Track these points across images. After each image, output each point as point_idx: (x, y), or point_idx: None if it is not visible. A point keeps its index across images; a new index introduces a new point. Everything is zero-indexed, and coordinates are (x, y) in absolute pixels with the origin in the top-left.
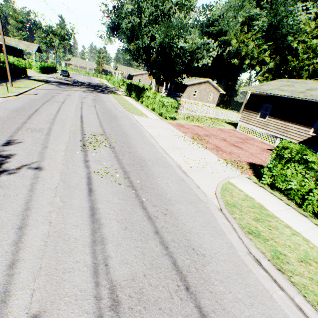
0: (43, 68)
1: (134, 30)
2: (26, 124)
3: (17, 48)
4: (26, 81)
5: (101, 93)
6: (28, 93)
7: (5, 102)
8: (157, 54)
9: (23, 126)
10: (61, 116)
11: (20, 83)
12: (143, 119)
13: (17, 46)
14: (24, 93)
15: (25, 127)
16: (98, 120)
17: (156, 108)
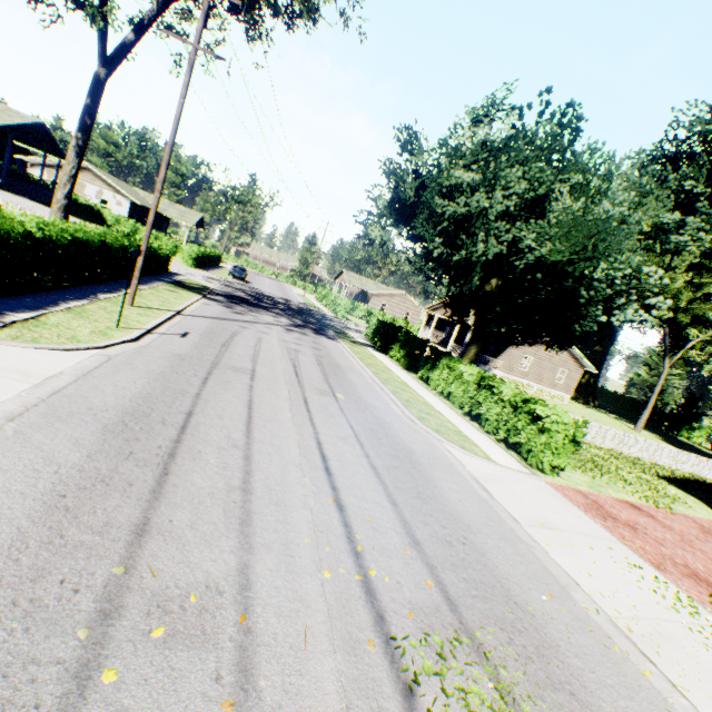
0: (202, 257)
1: (470, 221)
2: (144, 545)
3: (162, 215)
4: (163, 287)
5: (321, 336)
6: (164, 327)
7: (97, 368)
8: (504, 279)
9: (131, 571)
10: (263, 455)
11: (150, 293)
12: (487, 469)
13: (164, 212)
14: (156, 327)
15: (136, 590)
16: (380, 488)
17: (491, 418)
